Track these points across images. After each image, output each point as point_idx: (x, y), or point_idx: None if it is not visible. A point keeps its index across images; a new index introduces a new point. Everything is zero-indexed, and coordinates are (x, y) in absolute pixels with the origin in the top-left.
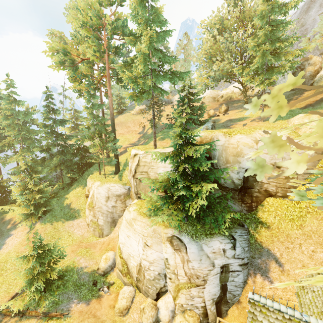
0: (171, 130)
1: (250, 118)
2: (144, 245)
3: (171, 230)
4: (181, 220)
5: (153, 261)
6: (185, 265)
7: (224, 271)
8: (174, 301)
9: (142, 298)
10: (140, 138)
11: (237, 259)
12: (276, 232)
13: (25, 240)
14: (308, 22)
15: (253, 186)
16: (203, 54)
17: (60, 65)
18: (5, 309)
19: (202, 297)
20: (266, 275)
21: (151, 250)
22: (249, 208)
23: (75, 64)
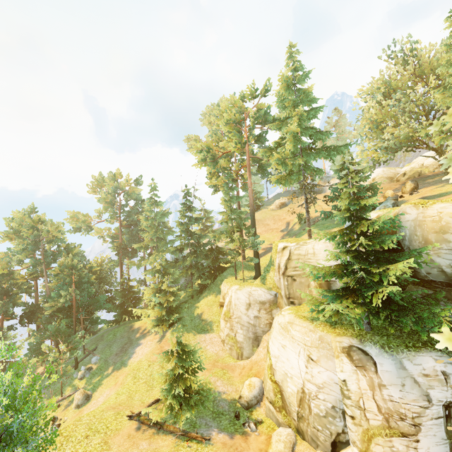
0: (328, 222)
1: None
2: (307, 359)
3: (347, 339)
4: (361, 329)
5: (323, 384)
6: (377, 392)
7: None
8: None
9: (307, 448)
10: (284, 236)
11: None
12: None
13: (156, 349)
14: None
15: None
16: (365, 124)
17: (202, 162)
18: (143, 416)
19: None
20: None
21: (318, 367)
22: None
23: (216, 159)
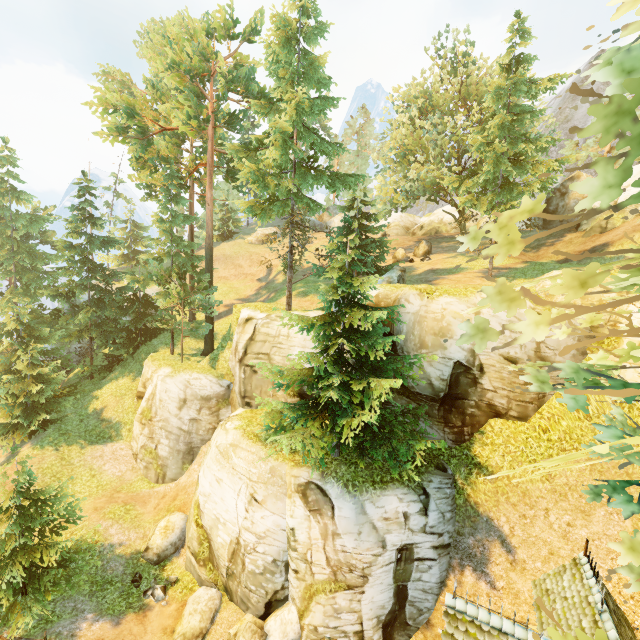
0: (323, 279)
1: (469, 270)
2: (249, 500)
3: (307, 472)
4: (327, 453)
5: (265, 533)
6: (329, 543)
7: (404, 559)
8: (301, 620)
9: (234, 613)
10: (260, 289)
11: (430, 535)
12: (504, 485)
13: None
14: (577, 117)
15: (467, 395)
16: (391, 147)
17: (117, 134)
18: None
19: (358, 611)
20: (483, 569)
21: (262, 511)
22: (458, 437)
23: (149, 136)
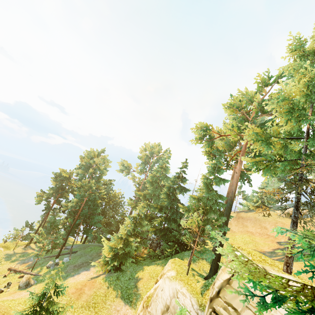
0: None
1: None
2: None
3: None
4: None
5: None
6: None
7: None
8: None
9: None
10: (277, 249)
11: None
12: None
13: (81, 284)
14: None
15: None
16: None
17: (198, 140)
18: None
19: None
20: None
21: None
22: None
23: (212, 139)
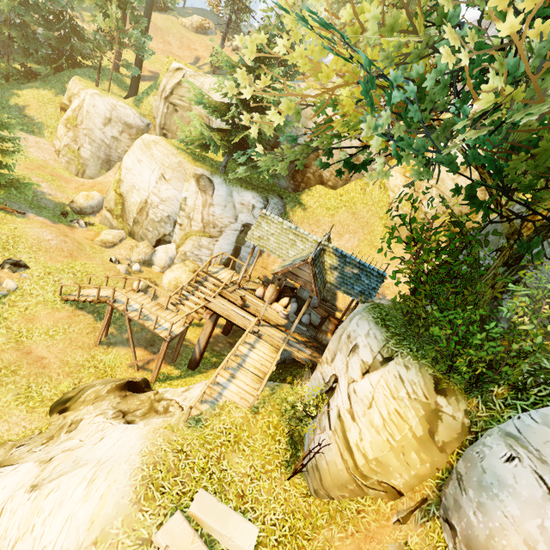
0: None
1: None
2: (160, 177)
3: (203, 170)
4: (217, 170)
5: (166, 199)
6: (206, 209)
7: (245, 232)
8: (178, 249)
9: (134, 243)
10: None
11: None
12: (310, 215)
13: None
14: None
15: (311, 165)
16: None
17: None
18: None
19: (212, 250)
20: None
21: (167, 185)
22: (296, 188)
23: None
